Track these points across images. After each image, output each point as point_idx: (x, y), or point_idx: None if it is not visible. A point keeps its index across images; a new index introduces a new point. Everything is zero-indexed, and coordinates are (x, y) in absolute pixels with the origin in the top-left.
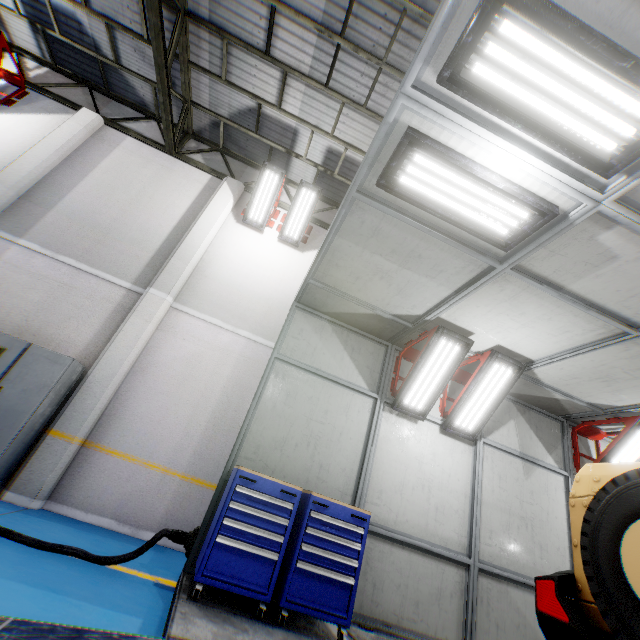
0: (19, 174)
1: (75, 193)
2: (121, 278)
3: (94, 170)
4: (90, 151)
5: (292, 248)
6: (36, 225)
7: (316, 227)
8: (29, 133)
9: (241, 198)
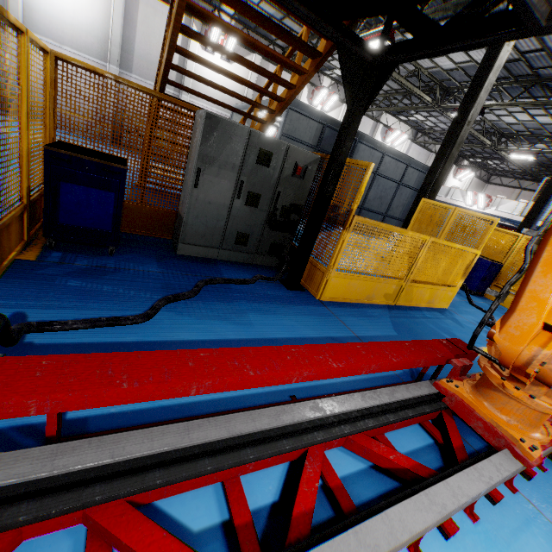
0: (117, 40)
1: (137, 43)
2: (169, 89)
3: (137, 25)
4: (130, 10)
5: (227, 62)
6: (133, 66)
7: (236, 46)
8: (102, 2)
9: (201, 31)
